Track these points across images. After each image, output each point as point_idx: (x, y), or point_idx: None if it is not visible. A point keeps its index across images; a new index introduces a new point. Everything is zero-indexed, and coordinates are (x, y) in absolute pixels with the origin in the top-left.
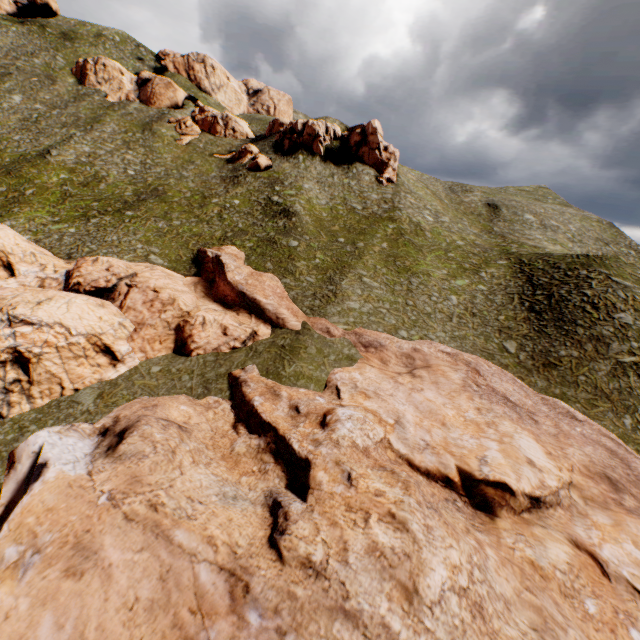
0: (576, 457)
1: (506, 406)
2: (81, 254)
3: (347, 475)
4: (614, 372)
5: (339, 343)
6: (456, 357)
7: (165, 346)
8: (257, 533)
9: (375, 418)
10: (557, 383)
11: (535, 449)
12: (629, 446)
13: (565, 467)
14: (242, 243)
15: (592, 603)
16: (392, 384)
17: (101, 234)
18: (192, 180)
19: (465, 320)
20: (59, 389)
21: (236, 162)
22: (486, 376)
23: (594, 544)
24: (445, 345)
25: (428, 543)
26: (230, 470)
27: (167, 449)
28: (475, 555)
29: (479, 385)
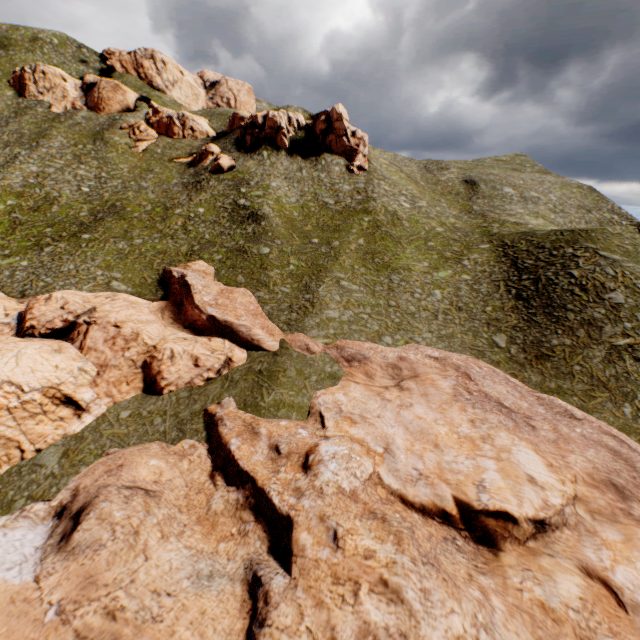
0: (579, 465)
1: (501, 413)
2: (36, 290)
3: (333, 534)
4: (609, 357)
5: (320, 360)
6: (444, 362)
7: (133, 386)
8: (235, 625)
9: (362, 449)
10: (552, 376)
11: (535, 462)
12: (631, 438)
13: (568, 479)
14: (210, 256)
15: None
16: (379, 402)
17: (56, 264)
18: (152, 191)
19: (451, 316)
20: (18, 453)
21: (198, 165)
22: (477, 380)
23: (606, 568)
24: (432, 348)
25: (426, 614)
26: (206, 536)
27: (128, 531)
28: (480, 612)
29: (471, 392)
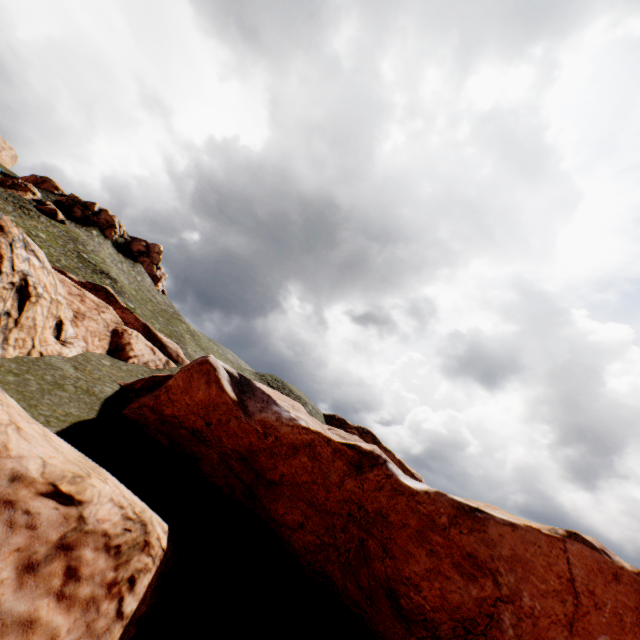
0: None
1: None
2: None
3: None
4: None
5: None
6: None
7: (102, 345)
8: None
9: None
10: None
11: None
12: None
13: None
14: None
15: None
16: None
17: None
18: None
19: None
20: (30, 345)
21: (7, 188)
22: None
23: None
24: None
25: None
26: None
27: None
28: None
29: None
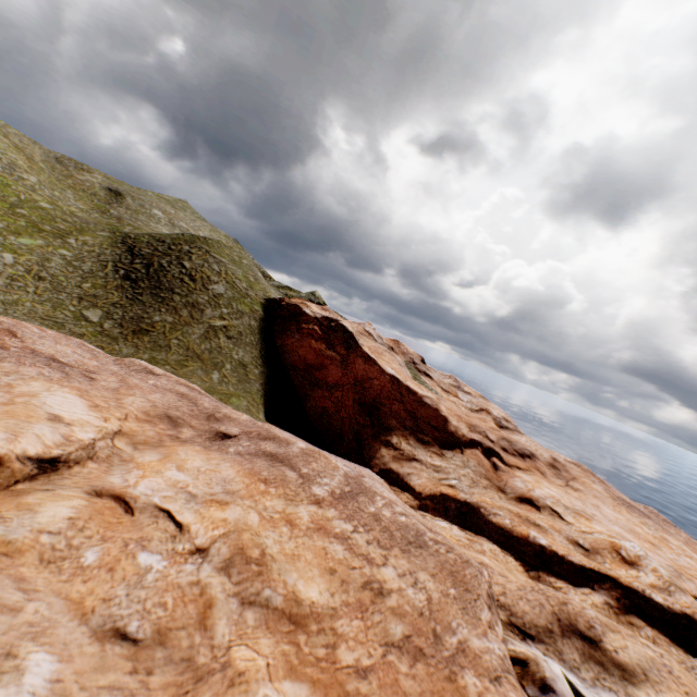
0: (137, 405)
1: (49, 367)
2: None
3: None
4: (208, 335)
5: None
6: None
7: None
8: None
9: None
10: (148, 349)
11: (75, 404)
12: (215, 397)
13: (117, 417)
14: None
15: (96, 551)
16: None
17: None
18: None
19: (24, 283)
20: None
21: None
22: (29, 338)
23: (130, 485)
24: None
25: None
26: None
27: None
28: None
29: (8, 347)
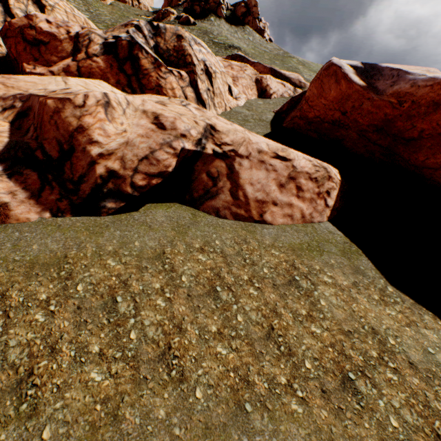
0: None
1: None
2: None
3: None
4: None
5: None
6: None
7: (253, 93)
8: None
9: None
10: None
11: None
12: None
13: None
14: None
15: None
16: None
17: None
18: None
19: None
20: (223, 105)
21: (161, 21)
22: None
23: None
24: None
25: None
26: None
27: None
28: None
29: None
